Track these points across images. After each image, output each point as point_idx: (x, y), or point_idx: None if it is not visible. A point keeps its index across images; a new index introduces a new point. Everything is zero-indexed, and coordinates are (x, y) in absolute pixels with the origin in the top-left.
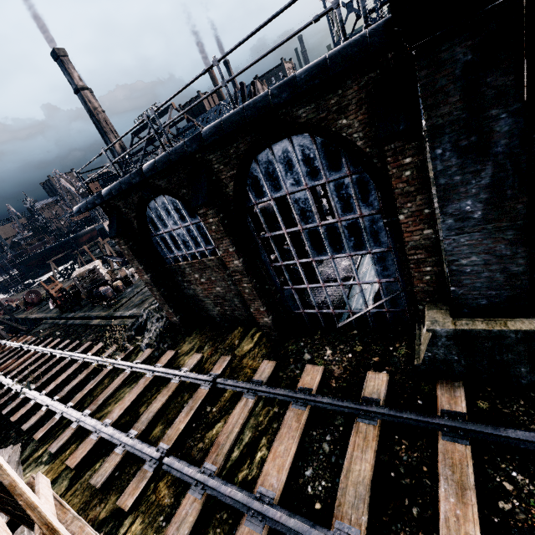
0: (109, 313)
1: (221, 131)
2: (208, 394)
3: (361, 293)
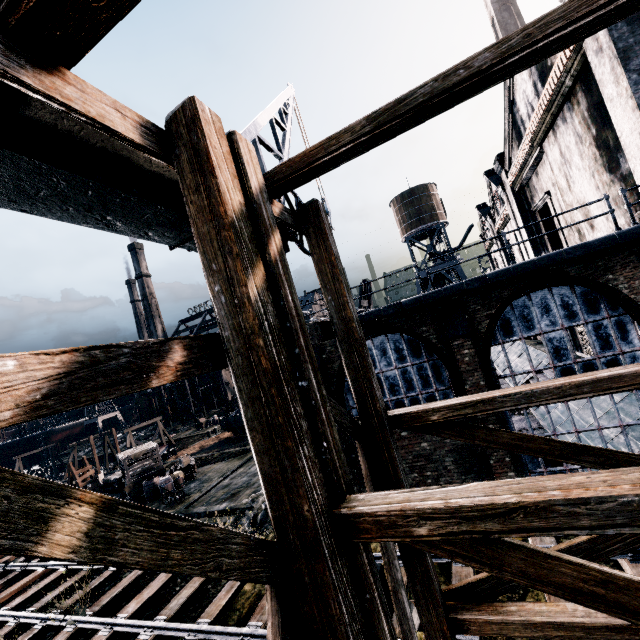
0: (181, 510)
1: (509, 274)
2: (474, 573)
3: (625, 438)
